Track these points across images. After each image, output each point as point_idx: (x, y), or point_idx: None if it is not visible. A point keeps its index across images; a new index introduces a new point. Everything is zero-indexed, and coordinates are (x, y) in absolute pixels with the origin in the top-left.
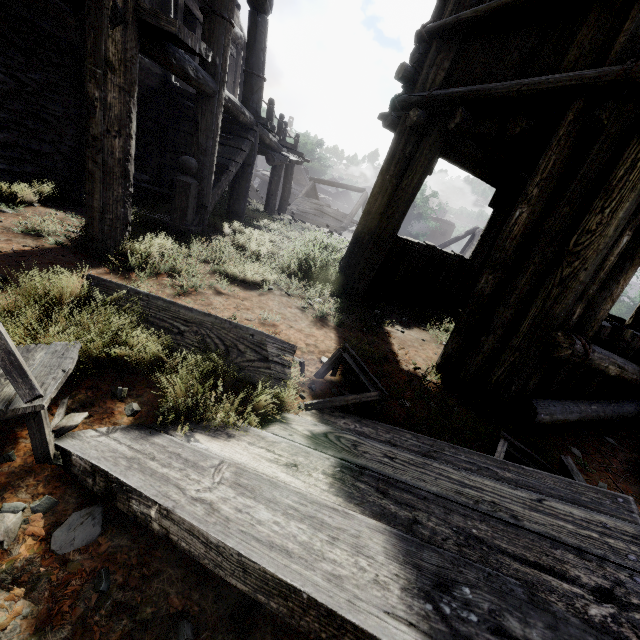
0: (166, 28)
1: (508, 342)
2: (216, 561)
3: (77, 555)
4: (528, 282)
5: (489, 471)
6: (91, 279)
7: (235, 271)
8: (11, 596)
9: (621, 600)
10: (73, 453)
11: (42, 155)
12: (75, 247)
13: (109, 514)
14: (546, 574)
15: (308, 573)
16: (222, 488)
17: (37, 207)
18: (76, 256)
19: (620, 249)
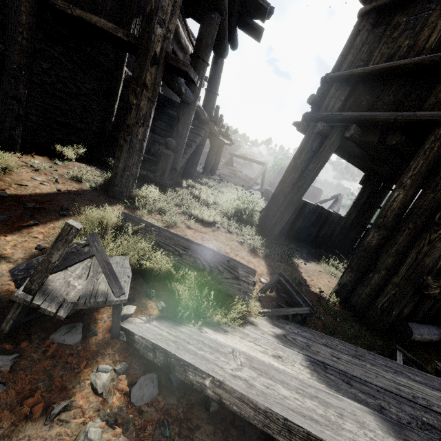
0: (182, 68)
1: (390, 280)
2: (264, 422)
3: (147, 408)
4: (404, 240)
5: (403, 374)
6: (122, 214)
7: (197, 213)
8: (115, 433)
9: None
10: (136, 334)
11: (81, 130)
12: (101, 190)
13: (160, 380)
14: None
15: (339, 438)
16: (246, 369)
17: (75, 162)
18: (102, 196)
19: None
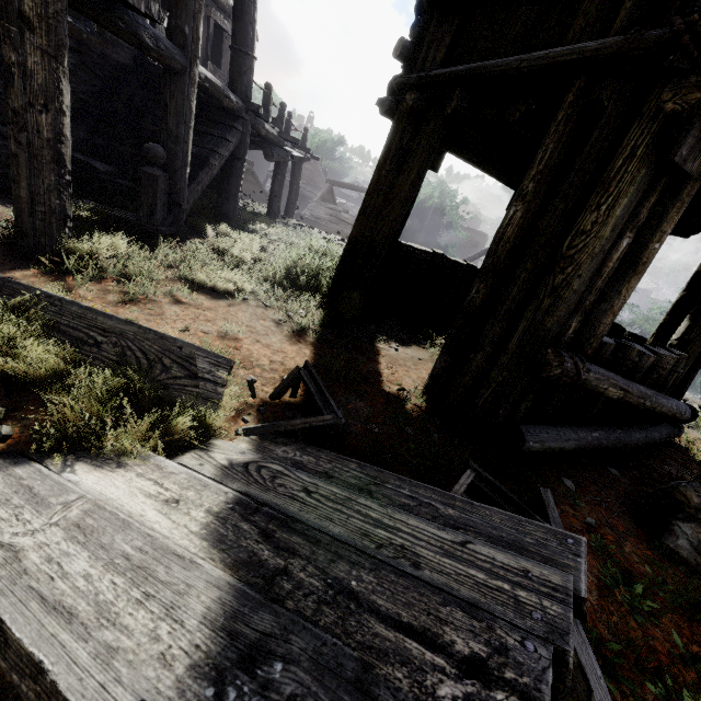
0: None
1: (496, 360)
2: None
3: None
4: (520, 291)
5: (429, 507)
6: None
7: (203, 278)
8: None
9: (490, 674)
10: None
11: None
12: (4, 245)
13: None
14: (411, 640)
15: (74, 646)
16: (51, 531)
17: None
18: (2, 255)
19: (620, 254)
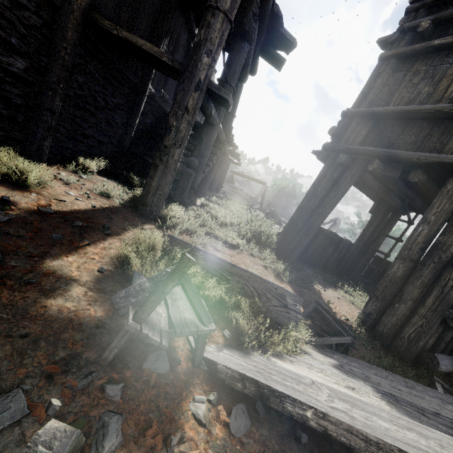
0: (223, 96)
1: (417, 311)
2: None
3: (245, 439)
4: (430, 273)
5: None
6: (167, 236)
7: (221, 235)
8: None
9: None
10: (219, 363)
11: (103, 143)
12: (130, 207)
13: (248, 410)
14: None
15: None
16: (338, 401)
17: (97, 175)
18: (133, 214)
19: None
